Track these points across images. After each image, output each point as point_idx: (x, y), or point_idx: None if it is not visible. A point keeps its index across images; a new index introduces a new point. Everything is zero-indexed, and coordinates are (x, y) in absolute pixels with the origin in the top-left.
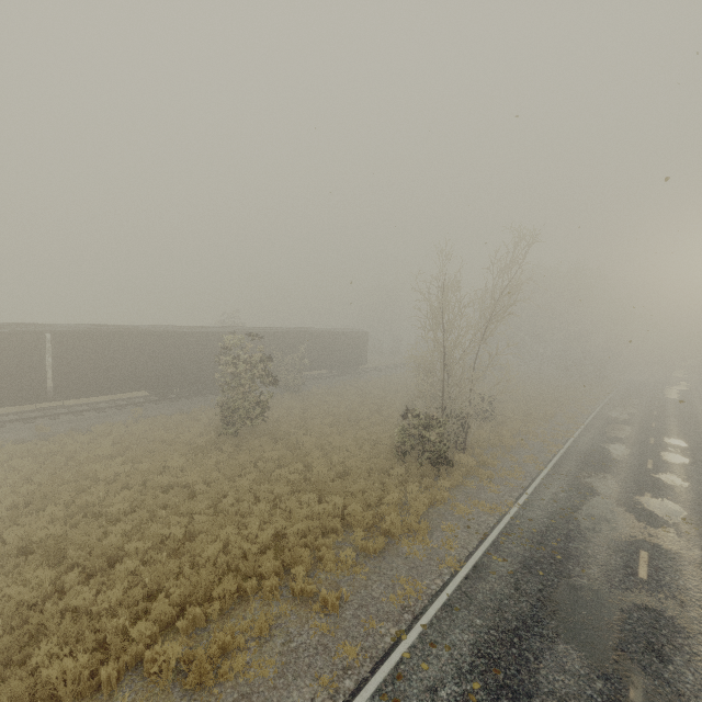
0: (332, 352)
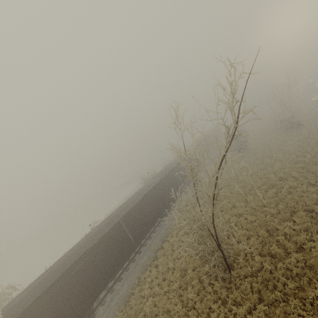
0: (217, 134)
